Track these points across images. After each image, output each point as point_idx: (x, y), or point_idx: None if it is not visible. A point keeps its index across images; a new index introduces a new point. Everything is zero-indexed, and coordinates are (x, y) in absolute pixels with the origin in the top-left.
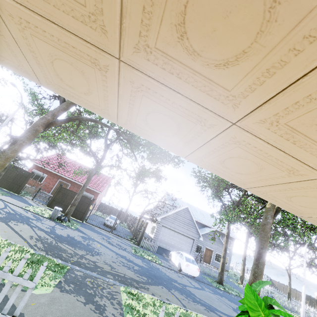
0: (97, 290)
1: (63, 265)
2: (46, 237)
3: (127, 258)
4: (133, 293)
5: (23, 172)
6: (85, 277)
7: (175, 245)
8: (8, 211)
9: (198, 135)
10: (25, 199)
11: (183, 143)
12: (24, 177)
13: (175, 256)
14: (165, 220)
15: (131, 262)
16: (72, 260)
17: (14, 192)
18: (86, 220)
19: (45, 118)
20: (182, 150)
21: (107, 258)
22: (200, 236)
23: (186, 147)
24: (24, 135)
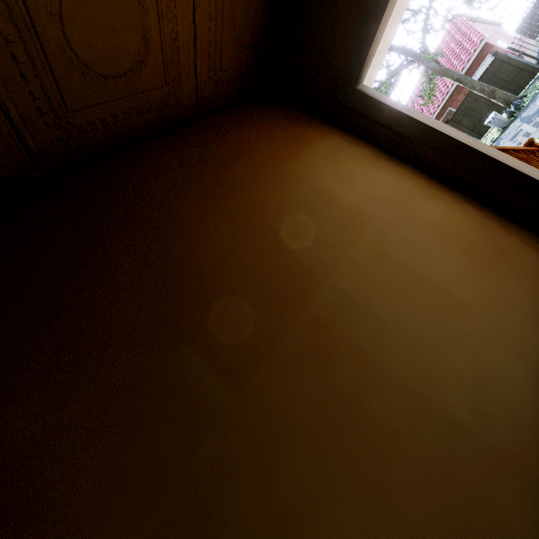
0: None
1: None
2: (532, 125)
3: None
4: None
5: None
6: None
7: None
8: None
9: None
10: None
11: None
12: None
13: None
14: None
15: None
16: None
17: None
18: None
19: None
20: None
21: None
22: None
23: None
24: None
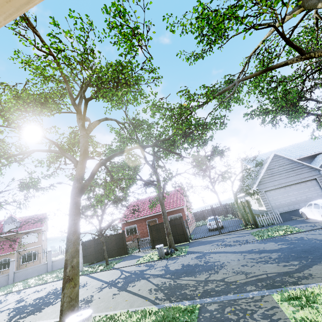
0: (246, 321)
1: (191, 306)
2: (164, 282)
3: (255, 250)
4: (295, 297)
5: (117, 236)
6: (223, 308)
7: (298, 199)
8: (124, 276)
9: None
10: (134, 255)
11: None
12: (120, 239)
13: (310, 211)
14: (262, 184)
15: (263, 252)
16: (198, 293)
17: (124, 255)
18: (191, 238)
19: (74, 188)
20: None
21: (234, 265)
22: (319, 170)
23: None
24: (70, 215)
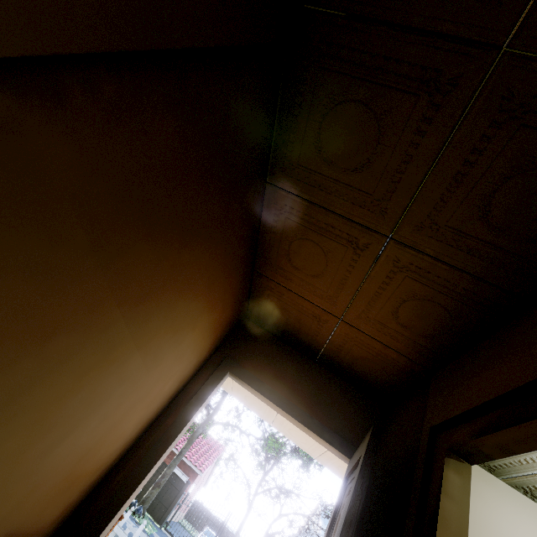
0: None
1: None
2: None
3: None
4: None
5: None
6: None
7: None
8: None
9: (270, 412)
10: None
11: (266, 415)
12: None
13: None
14: None
15: None
16: None
17: None
18: (168, 524)
19: None
20: (267, 419)
21: None
22: None
23: (268, 418)
24: None
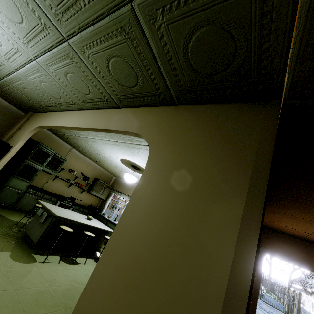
0: None
1: None
2: None
3: None
4: None
5: None
6: None
7: None
8: None
9: None
10: None
11: None
12: None
13: None
14: None
15: None
16: None
17: None
18: None
19: None
20: None
21: None
22: None
23: None
24: None
